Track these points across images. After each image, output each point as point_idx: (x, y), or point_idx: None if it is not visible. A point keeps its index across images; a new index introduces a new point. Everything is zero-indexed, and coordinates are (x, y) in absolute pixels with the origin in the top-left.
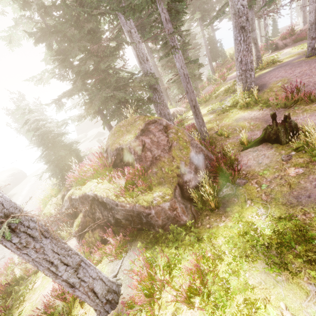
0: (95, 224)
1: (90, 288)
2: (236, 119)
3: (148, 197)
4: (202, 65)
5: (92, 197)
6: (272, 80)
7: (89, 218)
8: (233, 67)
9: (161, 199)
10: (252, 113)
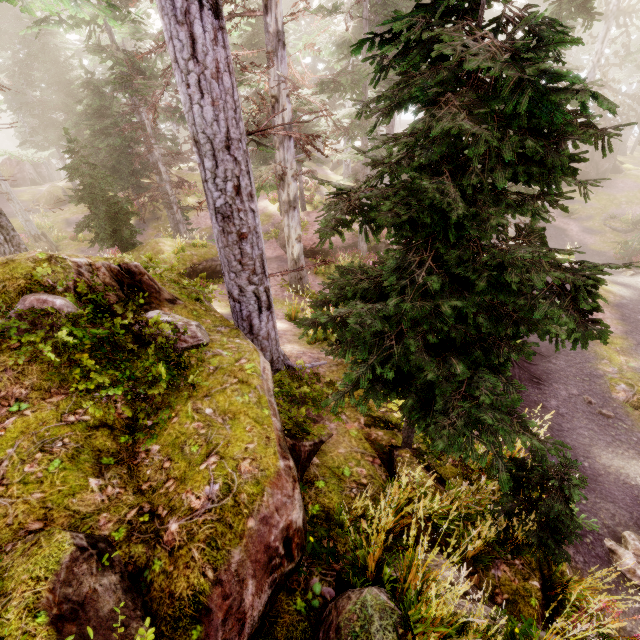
0: None
1: None
2: None
3: None
4: None
5: None
6: None
7: None
8: None
9: None
10: None
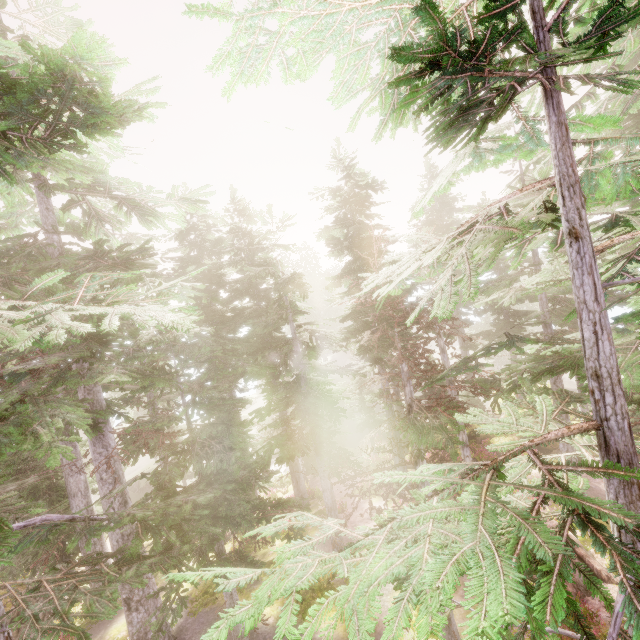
0: None
1: None
2: None
3: None
4: None
5: None
6: None
7: None
8: None
9: None
10: None
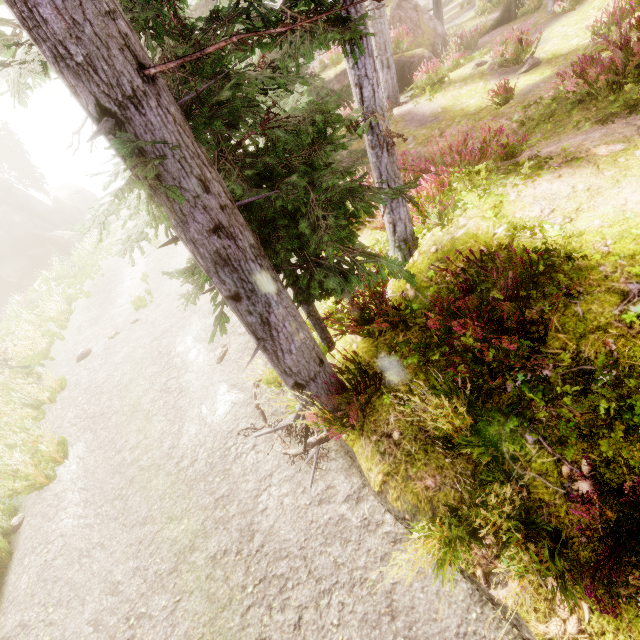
0: None
1: (393, 77)
2: (474, 25)
3: (411, 52)
4: None
5: None
6: None
7: None
8: None
9: (422, 52)
10: (491, 17)
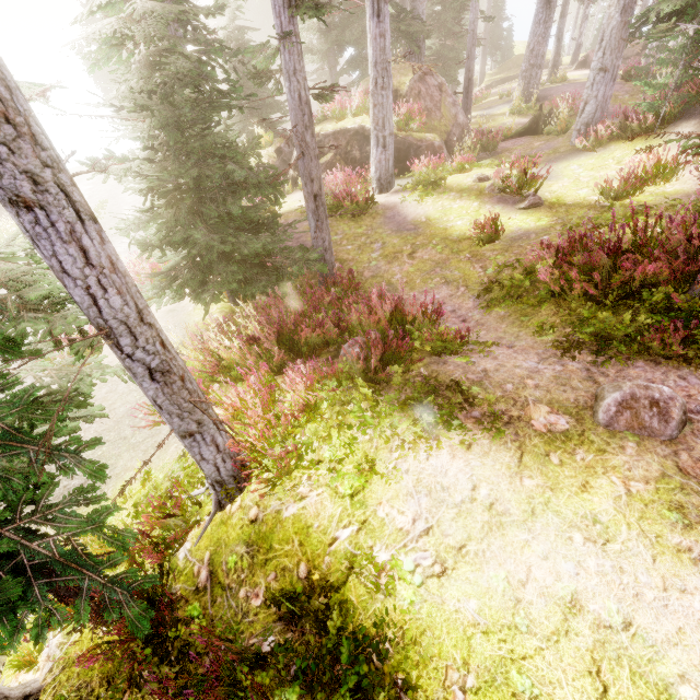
0: (346, 165)
1: (388, 159)
2: (504, 123)
3: (421, 135)
4: (479, 45)
5: (355, 131)
6: (557, 94)
7: (340, 159)
8: (517, 78)
9: (433, 138)
10: (522, 120)
